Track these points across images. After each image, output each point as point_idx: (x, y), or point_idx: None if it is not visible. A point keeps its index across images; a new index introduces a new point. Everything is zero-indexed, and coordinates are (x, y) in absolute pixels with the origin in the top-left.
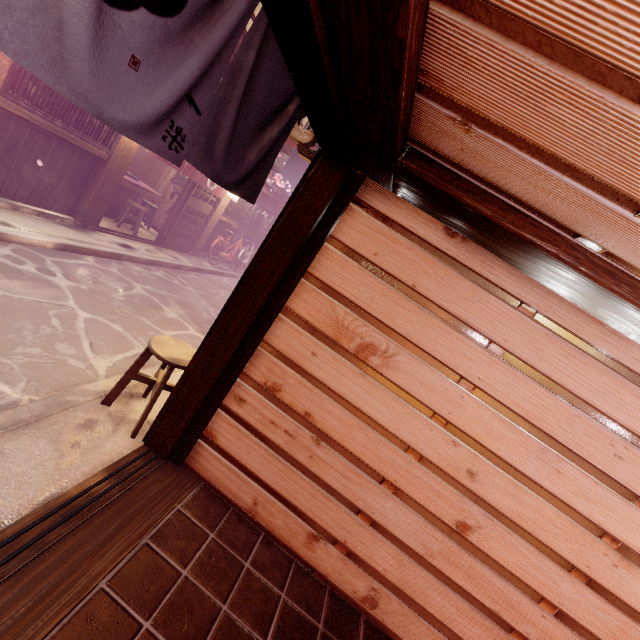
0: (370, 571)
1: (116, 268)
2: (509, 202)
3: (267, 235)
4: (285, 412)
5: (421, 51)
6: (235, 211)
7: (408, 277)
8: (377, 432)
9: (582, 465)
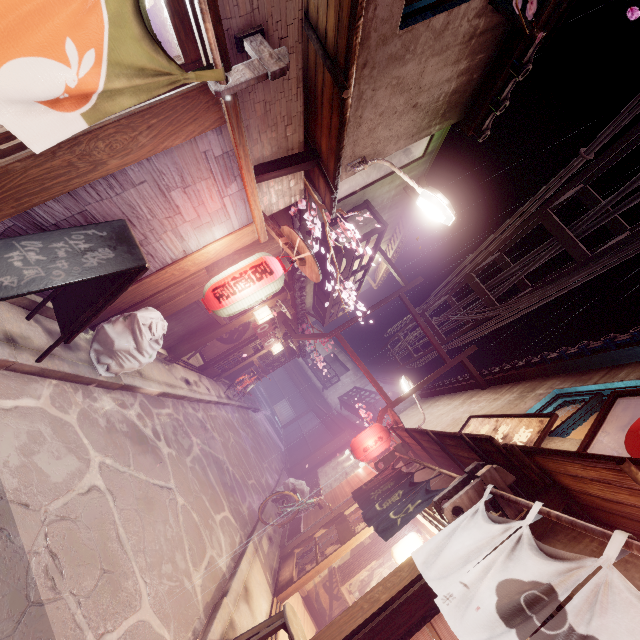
0: None
1: (182, 414)
2: None
3: (412, 580)
4: None
5: None
6: (265, 355)
7: None
8: None
9: None
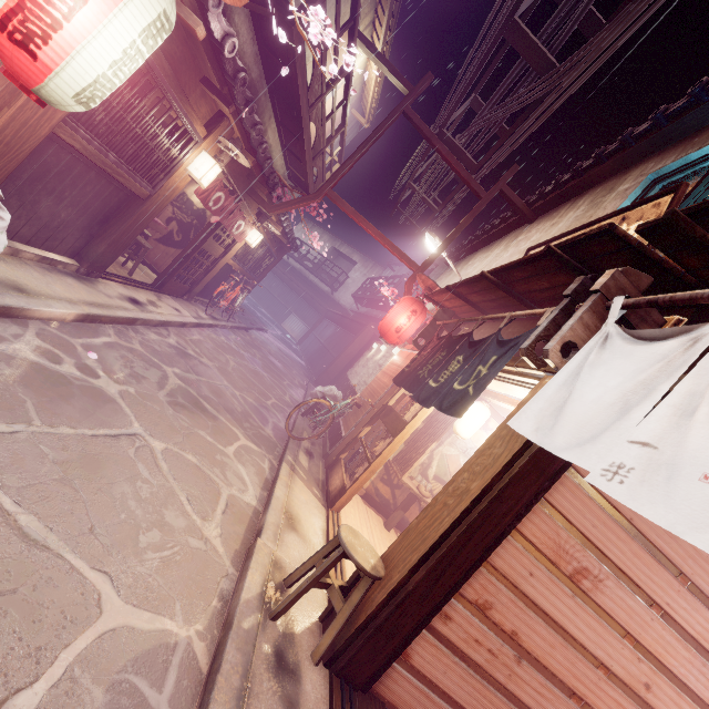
0: None
1: (137, 342)
2: None
3: (513, 456)
4: (492, 630)
5: None
6: (243, 253)
7: (628, 510)
8: (576, 650)
9: None
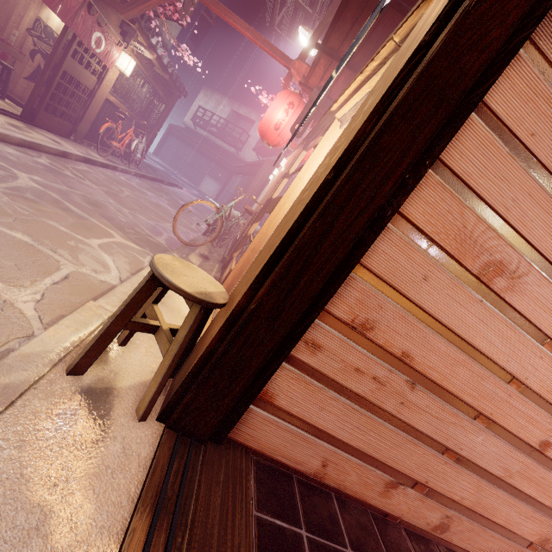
0: (447, 502)
1: None
2: None
3: (392, 83)
4: (376, 355)
5: None
6: (124, 90)
7: None
8: (484, 366)
9: None
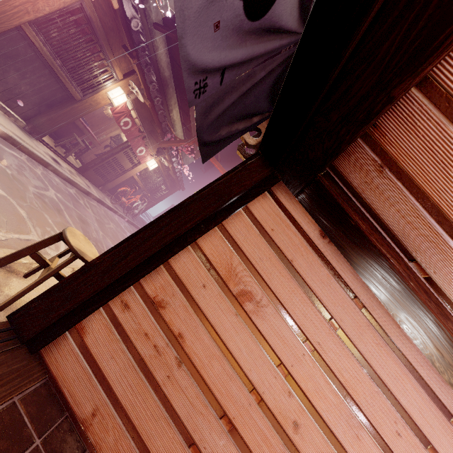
0: None
1: (41, 171)
2: (377, 226)
3: (203, 187)
4: (161, 328)
5: (384, 113)
6: (146, 175)
7: (289, 253)
8: (233, 368)
9: (375, 435)
